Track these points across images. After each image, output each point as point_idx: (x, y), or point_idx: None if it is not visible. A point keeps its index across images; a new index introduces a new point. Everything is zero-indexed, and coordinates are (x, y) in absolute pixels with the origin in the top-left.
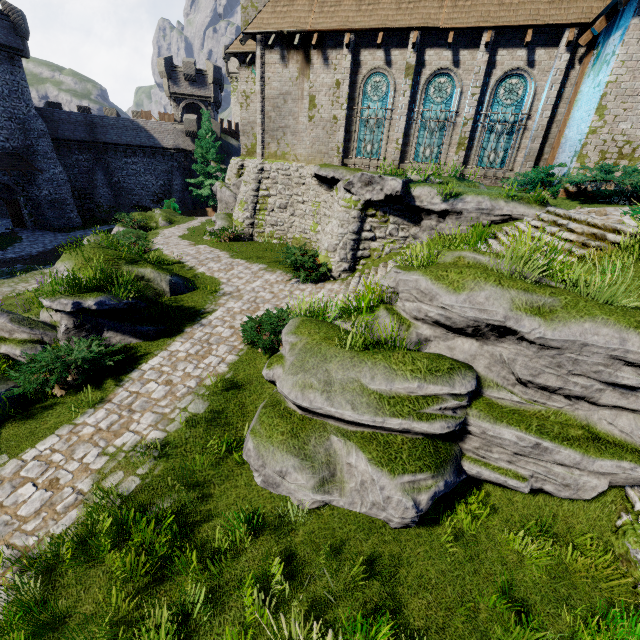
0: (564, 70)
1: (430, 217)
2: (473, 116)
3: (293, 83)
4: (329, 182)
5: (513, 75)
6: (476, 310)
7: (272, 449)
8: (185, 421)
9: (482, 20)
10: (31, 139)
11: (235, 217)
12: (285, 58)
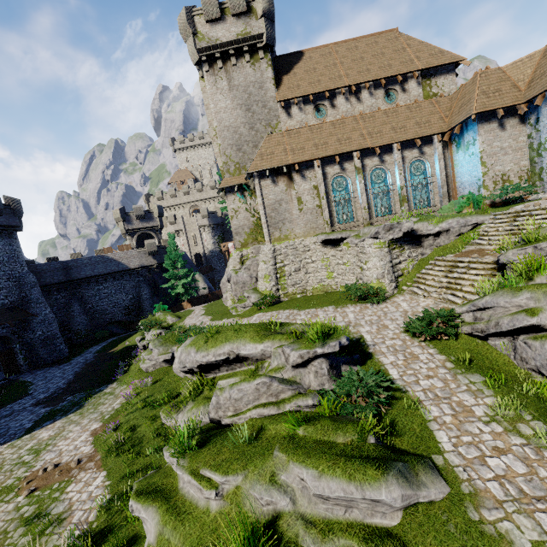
0: (442, 153)
1: (428, 239)
2: (404, 184)
3: (284, 193)
4: (335, 242)
5: (415, 161)
6: None
7: None
8: (487, 387)
9: (391, 140)
10: (25, 291)
11: (262, 288)
12: (275, 181)
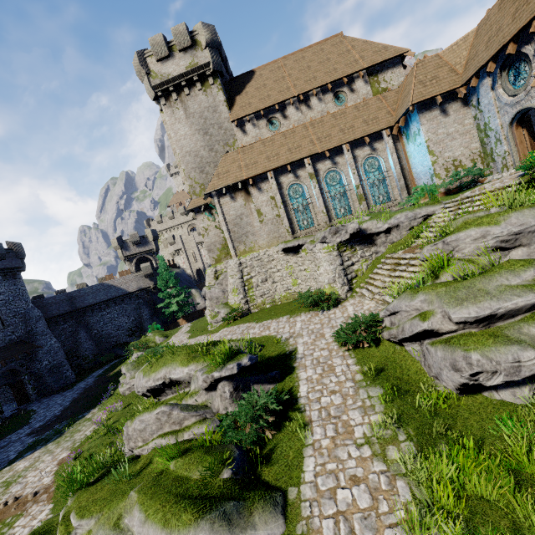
0: (393, 146)
1: (379, 236)
2: (359, 183)
3: (243, 208)
4: (295, 249)
5: (368, 158)
6: (517, 227)
7: (494, 349)
8: (381, 401)
9: (339, 142)
10: (31, 325)
11: (232, 302)
12: (233, 197)
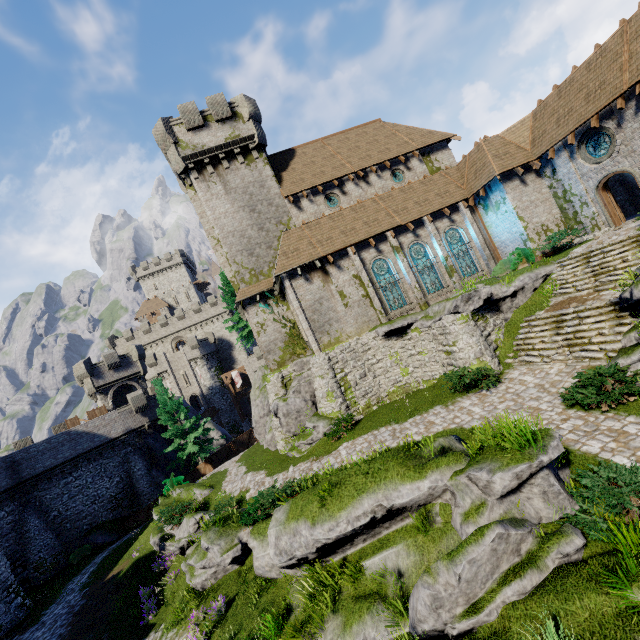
0: (472, 217)
1: (505, 302)
2: (447, 254)
3: (322, 290)
4: (401, 331)
5: (448, 230)
6: None
7: None
8: None
9: (419, 214)
10: None
11: (328, 411)
12: (309, 279)
